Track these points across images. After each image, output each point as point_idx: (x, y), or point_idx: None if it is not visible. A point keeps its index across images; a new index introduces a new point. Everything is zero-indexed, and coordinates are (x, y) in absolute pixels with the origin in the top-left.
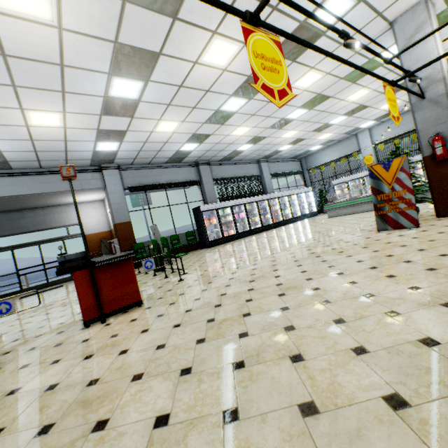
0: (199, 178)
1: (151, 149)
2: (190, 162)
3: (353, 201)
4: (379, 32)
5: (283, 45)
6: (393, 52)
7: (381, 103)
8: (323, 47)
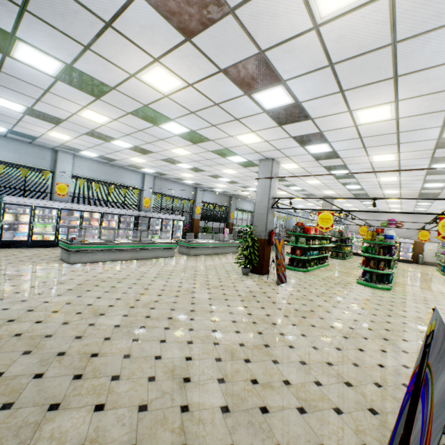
0: None
1: None
2: None
3: (116, 246)
4: (268, 156)
5: (321, 136)
6: (237, 159)
7: (147, 157)
8: (287, 145)
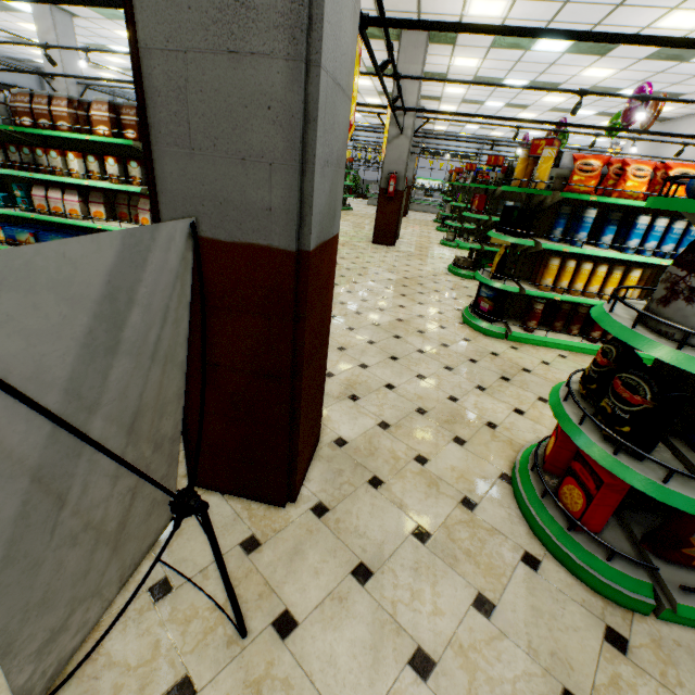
0: (42, 89)
1: (3, 50)
2: (30, 65)
3: None
4: None
5: None
6: None
7: None
8: None
